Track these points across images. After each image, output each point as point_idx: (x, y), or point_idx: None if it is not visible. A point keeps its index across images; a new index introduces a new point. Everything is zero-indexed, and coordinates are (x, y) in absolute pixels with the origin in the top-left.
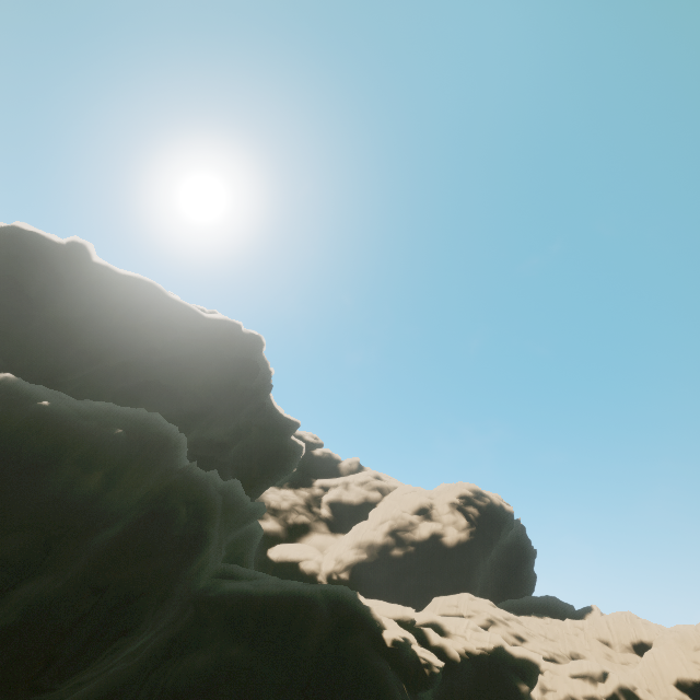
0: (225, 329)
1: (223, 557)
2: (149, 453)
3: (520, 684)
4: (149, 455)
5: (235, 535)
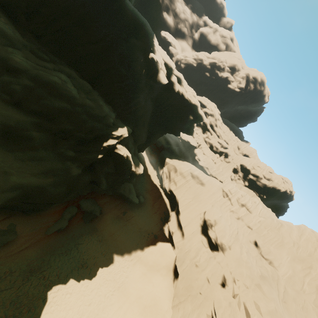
0: None
1: None
2: None
3: (191, 116)
4: None
5: None
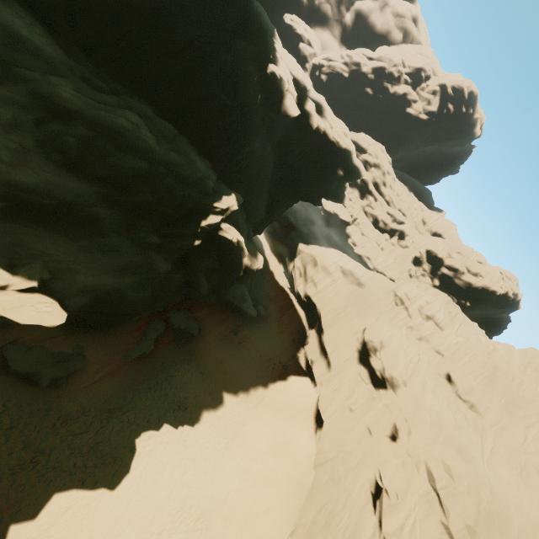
0: None
1: None
2: None
3: (340, 170)
4: None
5: None
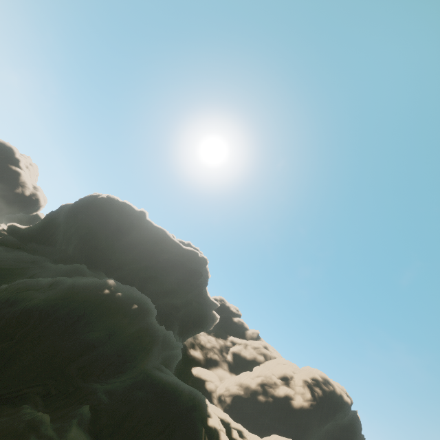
0: (191, 254)
1: (162, 361)
2: (143, 315)
3: None
4: (143, 315)
5: (168, 353)
